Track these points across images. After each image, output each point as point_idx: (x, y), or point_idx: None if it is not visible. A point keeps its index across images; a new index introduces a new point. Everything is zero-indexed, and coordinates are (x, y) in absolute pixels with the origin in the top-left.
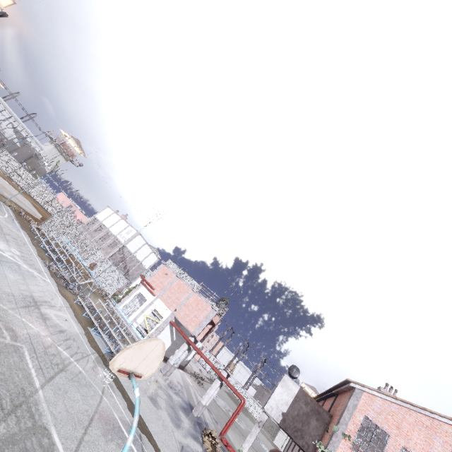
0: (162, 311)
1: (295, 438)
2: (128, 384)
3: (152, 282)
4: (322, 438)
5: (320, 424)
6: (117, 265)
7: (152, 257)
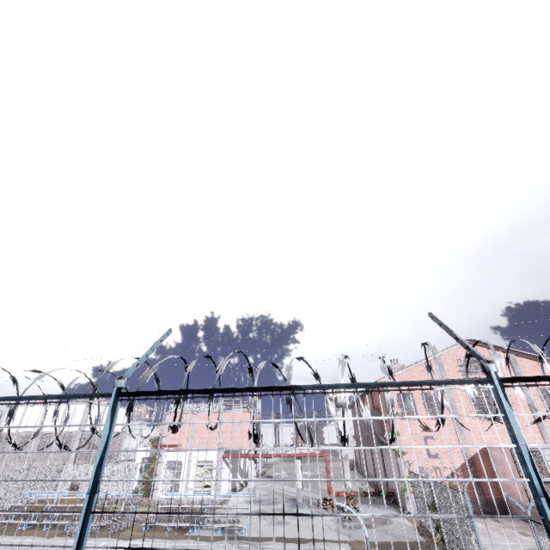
0: (208, 456)
1: (370, 443)
2: (261, 532)
3: (173, 441)
4: (383, 428)
5: (377, 420)
6: (89, 460)
7: (122, 413)
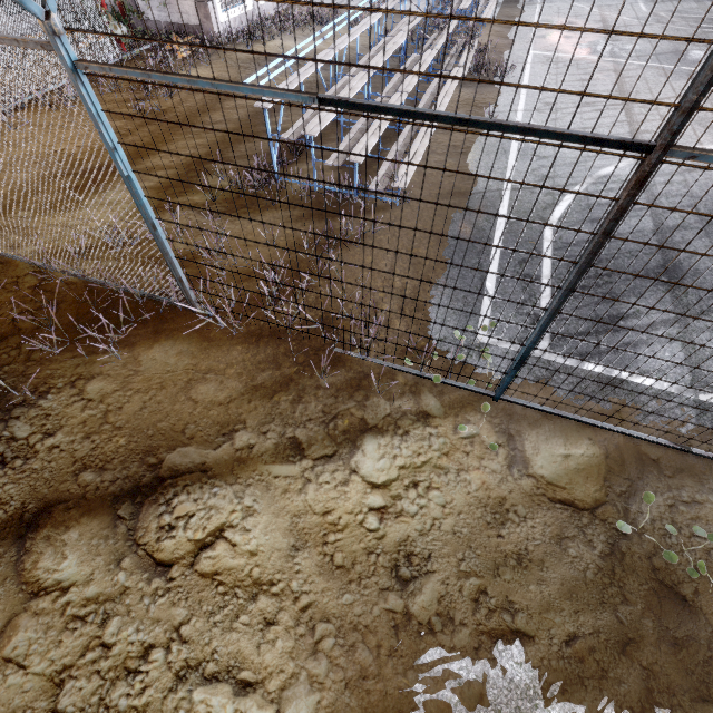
0: None
1: None
2: None
3: None
4: None
5: None
6: None
7: None
